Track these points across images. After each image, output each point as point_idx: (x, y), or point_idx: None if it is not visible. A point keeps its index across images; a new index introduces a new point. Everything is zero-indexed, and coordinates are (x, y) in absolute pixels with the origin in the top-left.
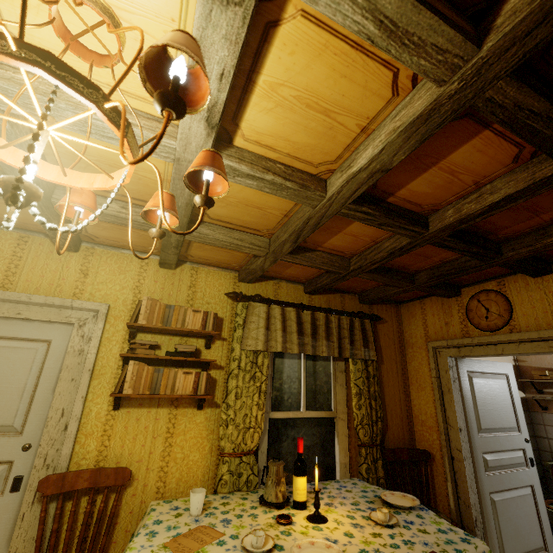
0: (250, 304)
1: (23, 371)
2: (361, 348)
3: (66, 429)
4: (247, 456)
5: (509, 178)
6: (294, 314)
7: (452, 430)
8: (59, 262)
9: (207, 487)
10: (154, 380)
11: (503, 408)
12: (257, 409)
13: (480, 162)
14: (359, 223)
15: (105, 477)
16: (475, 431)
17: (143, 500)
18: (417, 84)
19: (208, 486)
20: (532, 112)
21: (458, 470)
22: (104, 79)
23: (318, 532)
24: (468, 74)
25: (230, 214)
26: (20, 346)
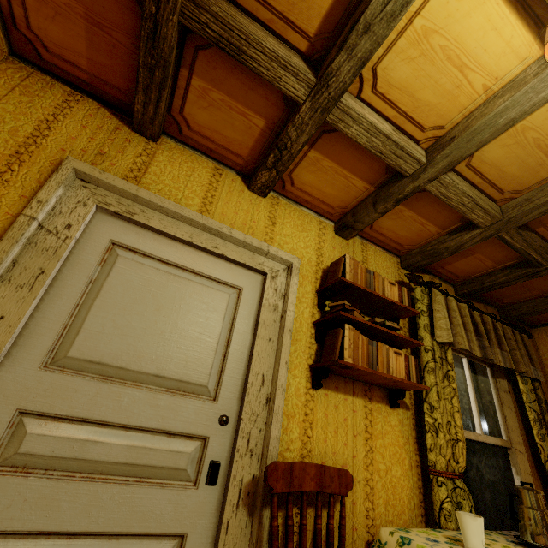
0: (432, 290)
1: (216, 318)
2: (529, 365)
3: (267, 403)
4: (460, 480)
5: None
6: (467, 311)
7: None
8: (249, 203)
9: (415, 520)
10: (369, 354)
11: None
12: (459, 418)
13: None
14: None
15: (329, 479)
16: None
17: (353, 526)
18: None
19: (416, 518)
20: None
21: None
22: None
23: None
24: None
25: (498, 160)
26: (212, 287)
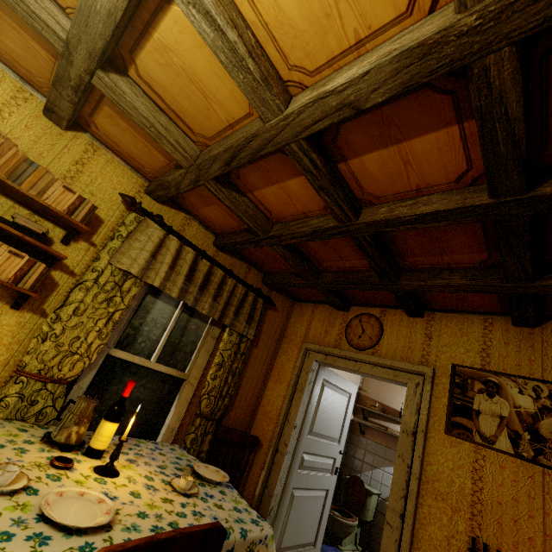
0: (145, 220)
1: None
2: (243, 322)
3: None
4: (55, 384)
5: (445, 196)
6: (191, 256)
7: (288, 425)
8: None
9: None
10: None
11: (336, 420)
12: (96, 337)
13: (433, 165)
14: (300, 181)
15: None
16: (306, 432)
17: None
18: (435, 11)
19: None
20: (506, 114)
21: (277, 462)
22: None
23: (99, 485)
24: (490, 11)
25: (166, 83)
26: None
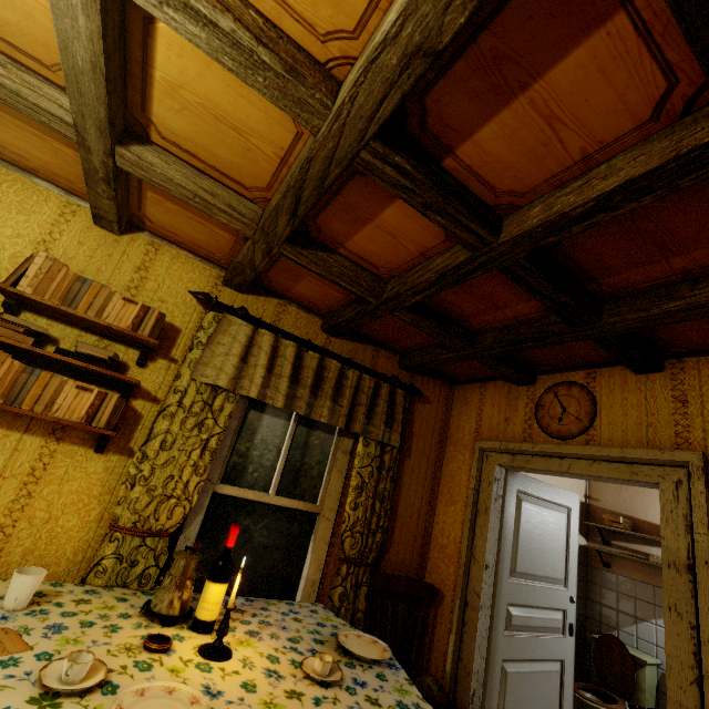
0: (225, 317)
1: None
2: (381, 426)
3: None
4: (155, 538)
5: (639, 151)
6: (292, 350)
7: (475, 565)
8: None
9: (77, 572)
10: (18, 384)
11: (552, 550)
12: (192, 473)
13: (599, 104)
14: (399, 207)
15: None
16: (506, 573)
17: None
18: None
19: (79, 571)
20: None
21: (469, 621)
22: None
23: (200, 674)
24: None
25: (192, 135)
26: None
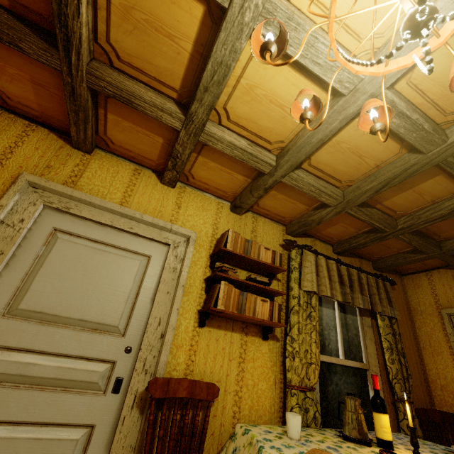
0: (303, 251)
1: (129, 279)
2: (387, 306)
3: (161, 338)
4: (311, 392)
5: None
6: (335, 266)
7: None
8: (161, 193)
9: (274, 420)
10: (239, 302)
11: None
12: (316, 347)
13: None
14: (435, 180)
15: (199, 389)
16: None
17: (222, 423)
18: None
19: (275, 419)
20: None
21: None
22: (340, 14)
23: None
24: None
25: (329, 161)
26: (128, 256)
